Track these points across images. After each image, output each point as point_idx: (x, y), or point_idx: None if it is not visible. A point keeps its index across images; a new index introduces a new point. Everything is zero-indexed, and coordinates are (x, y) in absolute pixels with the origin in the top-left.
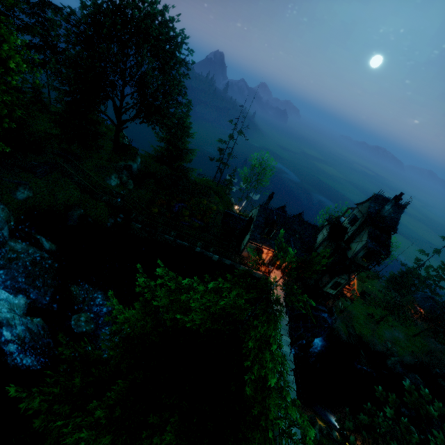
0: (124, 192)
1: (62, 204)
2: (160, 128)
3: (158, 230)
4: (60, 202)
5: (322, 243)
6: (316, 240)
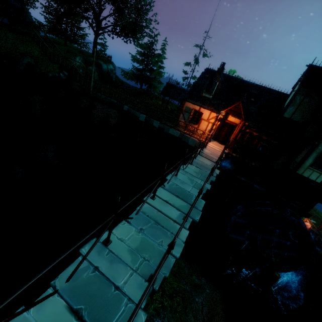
0: (83, 71)
1: (20, 53)
2: (122, 20)
3: (91, 85)
4: (18, 52)
5: (293, 98)
6: (283, 106)
